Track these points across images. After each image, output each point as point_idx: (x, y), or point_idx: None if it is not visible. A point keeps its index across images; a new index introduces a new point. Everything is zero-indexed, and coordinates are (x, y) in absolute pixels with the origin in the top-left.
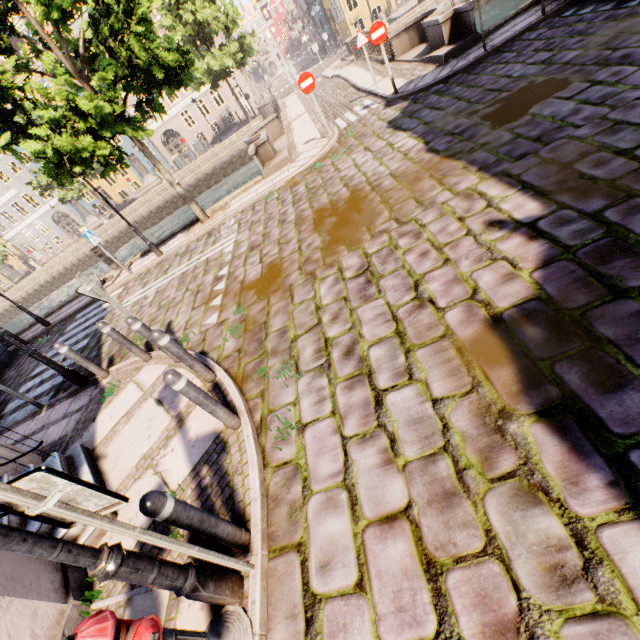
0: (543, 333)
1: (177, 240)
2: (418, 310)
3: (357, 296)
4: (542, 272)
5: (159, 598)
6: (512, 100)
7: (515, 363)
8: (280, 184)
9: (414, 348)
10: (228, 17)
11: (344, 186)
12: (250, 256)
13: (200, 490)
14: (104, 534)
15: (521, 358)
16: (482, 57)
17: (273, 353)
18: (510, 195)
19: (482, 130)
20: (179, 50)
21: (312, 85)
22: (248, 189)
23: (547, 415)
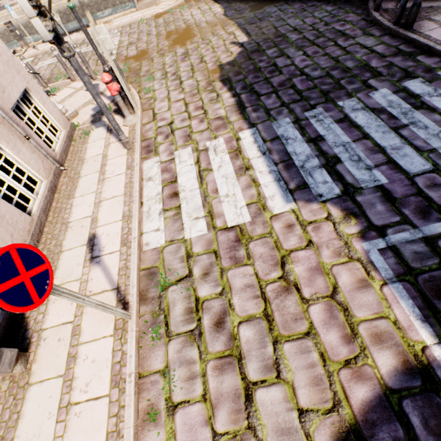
0: (230, 67)
1: (74, 36)
2: (200, 64)
3: (180, 61)
4: (238, 55)
5: (105, 121)
6: (262, 2)
7: (220, 73)
8: (148, 16)
9: (196, 72)
10: None
11: (184, 23)
12: (130, 47)
13: (116, 104)
14: (74, 118)
15: (222, 72)
16: None
17: (143, 76)
18: (242, 35)
19: (246, 11)
20: None
21: None
22: (126, 15)
23: (222, 81)
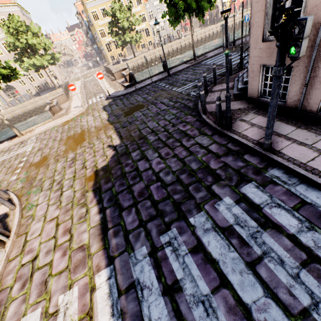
0: (103, 173)
1: (4, 144)
2: (82, 169)
3: (68, 166)
4: (111, 159)
5: None
6: (132, 108)
7: (95, 180)
8: (59, 124)
9: (76, 179)
10: (46, 45)
11: (80, 128)
12: (37, 153)
13: None
14: None
15: (96, 179)
16: (135, 90)
17: (35, 186)
18: (116, 138)
19: (122, 116)
20: (10, 68)
21: (74, 88)
22: (45, 124)
23: (94, 190)
